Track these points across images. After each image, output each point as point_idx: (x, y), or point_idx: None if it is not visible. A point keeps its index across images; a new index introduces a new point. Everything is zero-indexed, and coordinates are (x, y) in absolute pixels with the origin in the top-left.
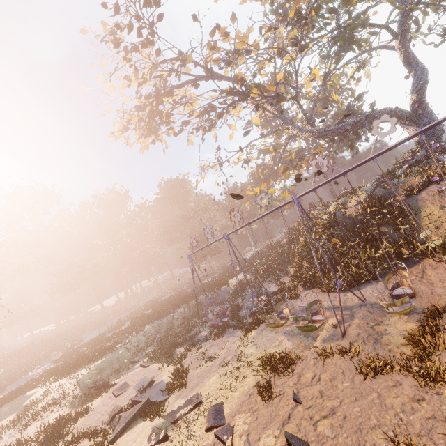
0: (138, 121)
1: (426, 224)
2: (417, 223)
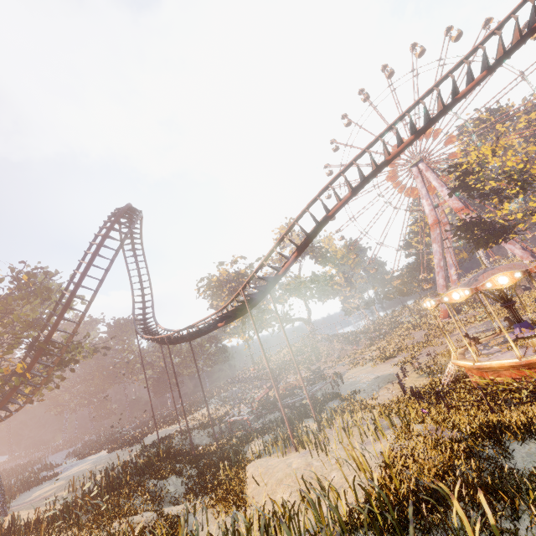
0: (218, 287)
1: (321, 351)
2: (319, 351)
